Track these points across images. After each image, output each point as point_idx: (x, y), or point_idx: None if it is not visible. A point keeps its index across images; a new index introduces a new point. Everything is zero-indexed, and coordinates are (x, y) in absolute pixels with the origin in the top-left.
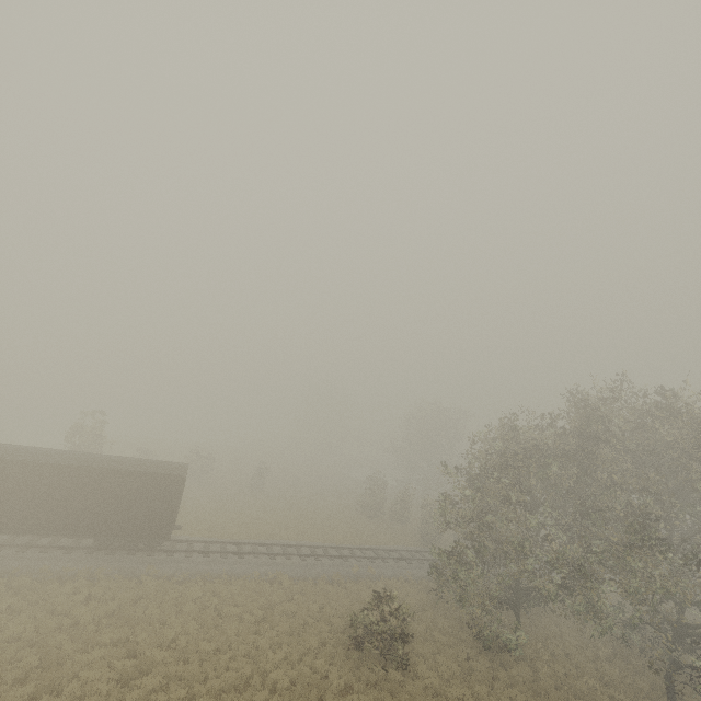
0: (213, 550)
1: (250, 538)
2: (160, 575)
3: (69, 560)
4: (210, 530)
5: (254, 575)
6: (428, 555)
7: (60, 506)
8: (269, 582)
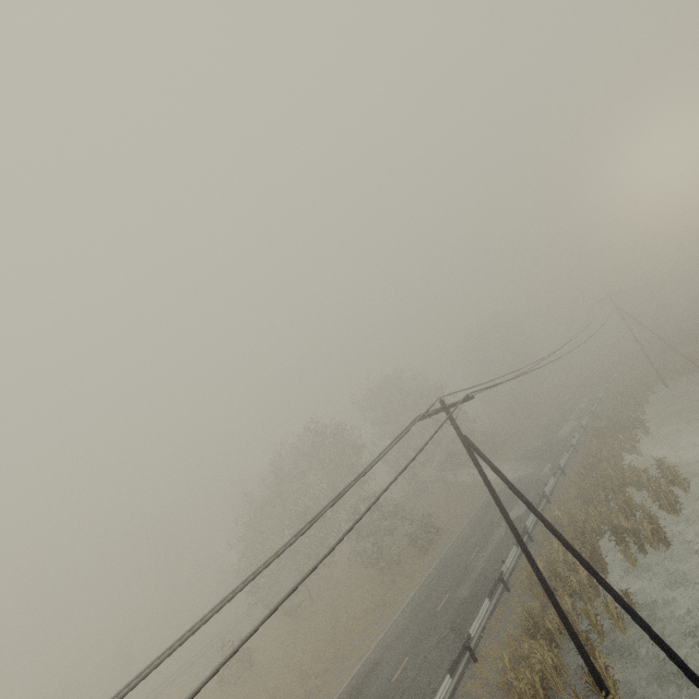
0: None
1: None
2: None
3: None
4: None
5: None
6: None
7: None
8: None
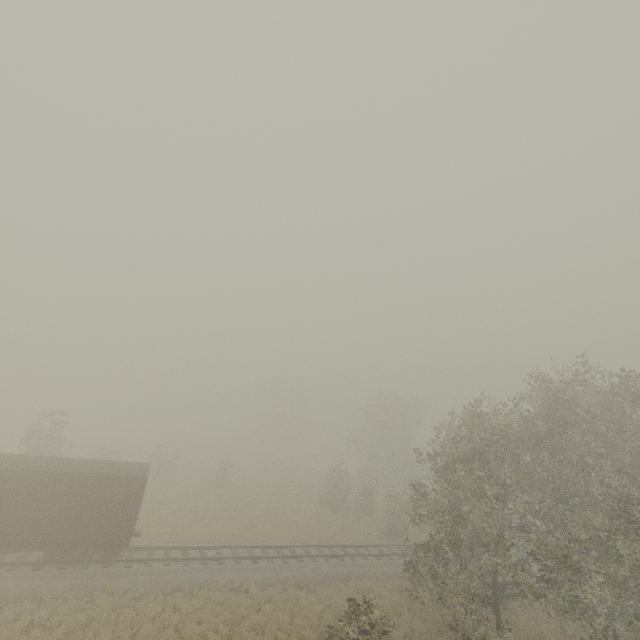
0: (174, 557)
1: (214, 540)
2: (115, 590)
3: (13, 578)
4: (172, 534)
5: (219, 584)
6: (396, 550)
7: (7, 517)
8: (235, 590)
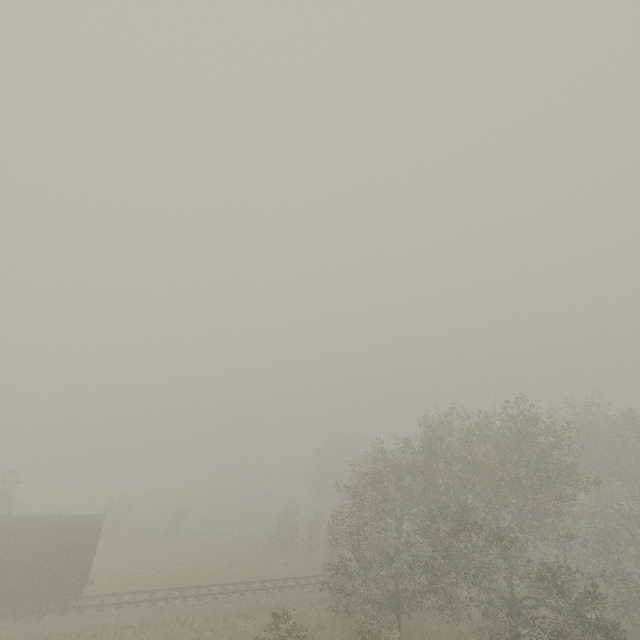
0: (125, 601)
1: (164, 585)
2: (70, 634)
3: None
4: (123, 582)
5: (166, 620)
6: (333, 578)
7: None
8: (181, 624)
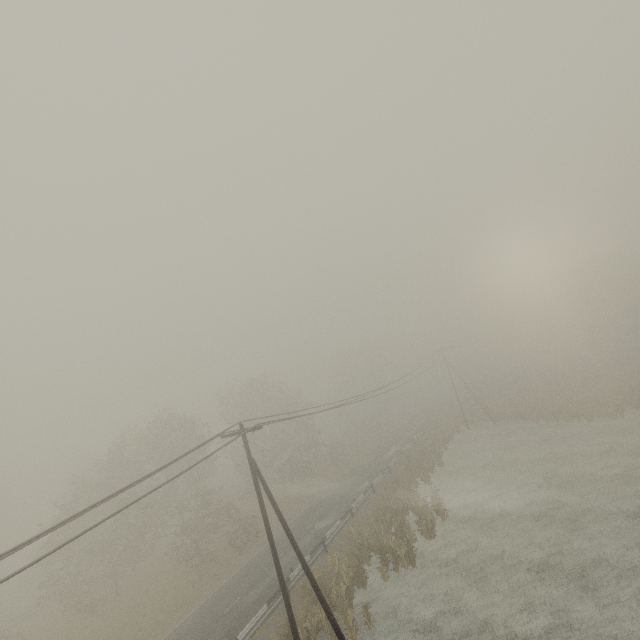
0: None
1: None
2: None
3: None
4: None
5: None
6: None
7: None
8: None
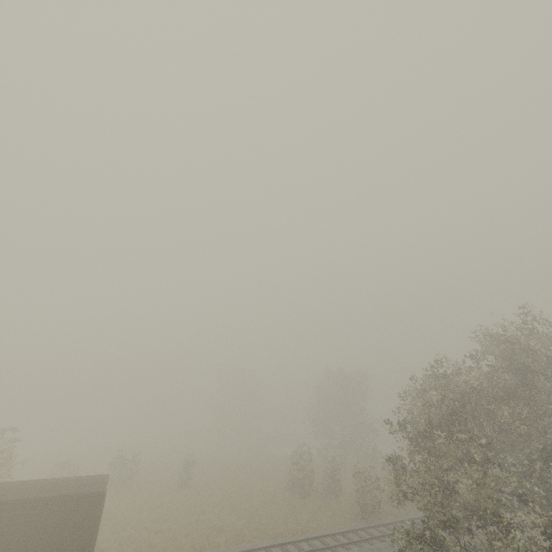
0: None
1: None
2: None
3: None
4: None
5: None
6: (374, 531)
7: None
8: None
